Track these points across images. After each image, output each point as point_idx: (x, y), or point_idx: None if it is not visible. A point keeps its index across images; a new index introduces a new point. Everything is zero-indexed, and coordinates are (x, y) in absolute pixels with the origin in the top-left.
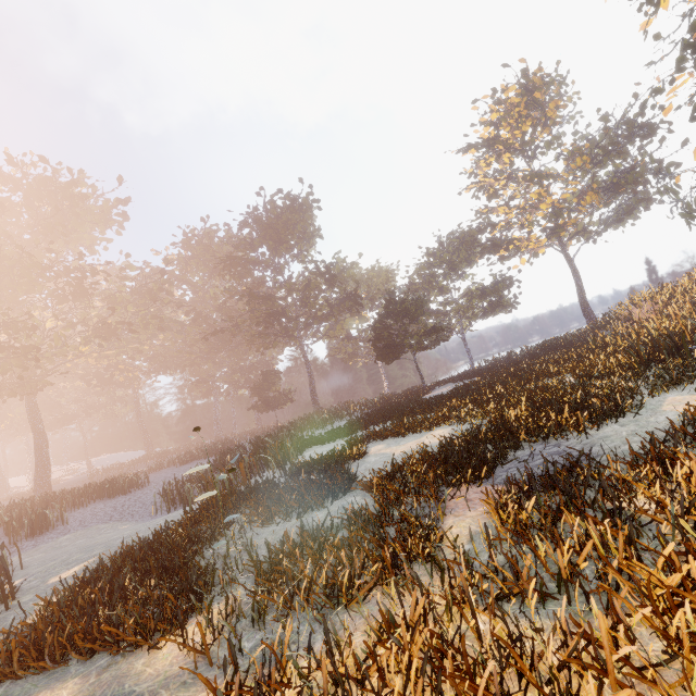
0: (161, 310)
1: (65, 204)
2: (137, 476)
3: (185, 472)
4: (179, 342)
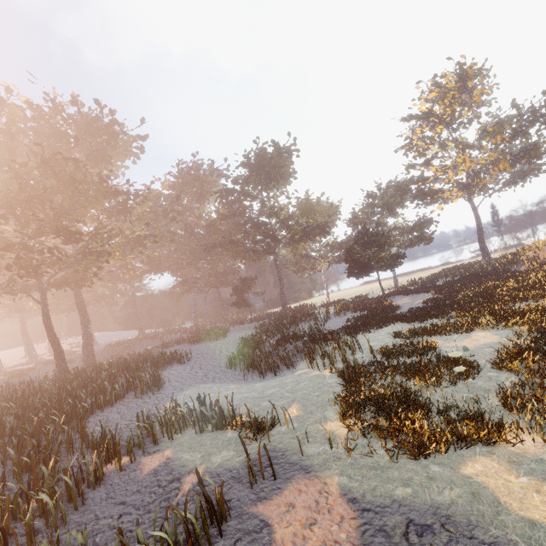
0: (169, 226)
1: (106, 138)
2: (177, 352)
3: (212, 350)
4: (172, 250)
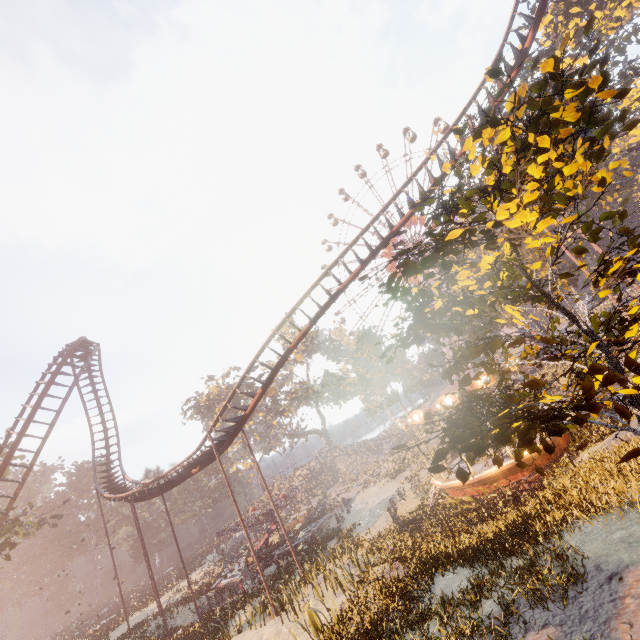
0: None
1: None
2: None
3: None
4: None
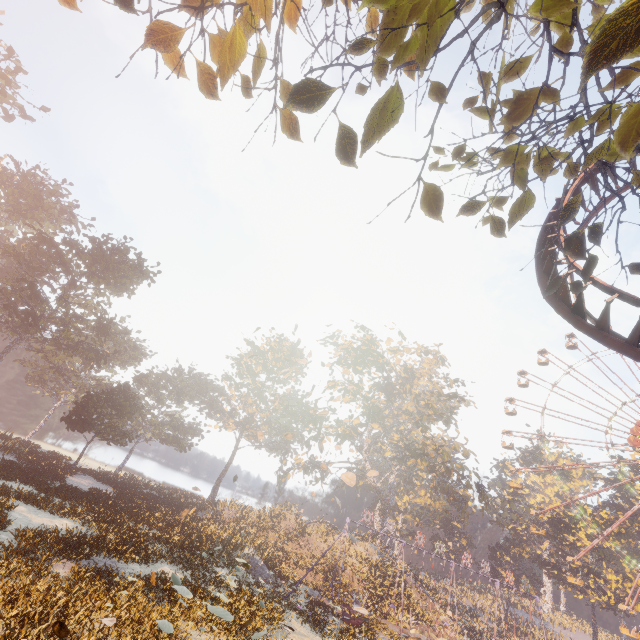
0: None
1: None
2: None
3: None
4: None
